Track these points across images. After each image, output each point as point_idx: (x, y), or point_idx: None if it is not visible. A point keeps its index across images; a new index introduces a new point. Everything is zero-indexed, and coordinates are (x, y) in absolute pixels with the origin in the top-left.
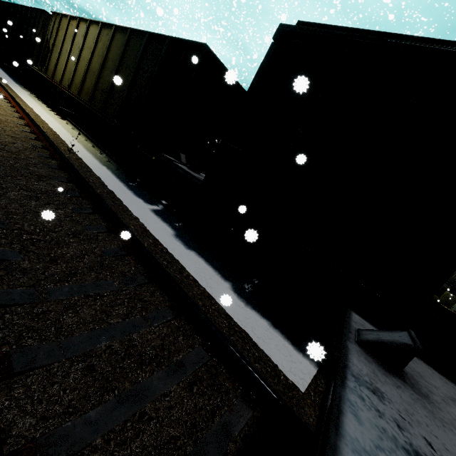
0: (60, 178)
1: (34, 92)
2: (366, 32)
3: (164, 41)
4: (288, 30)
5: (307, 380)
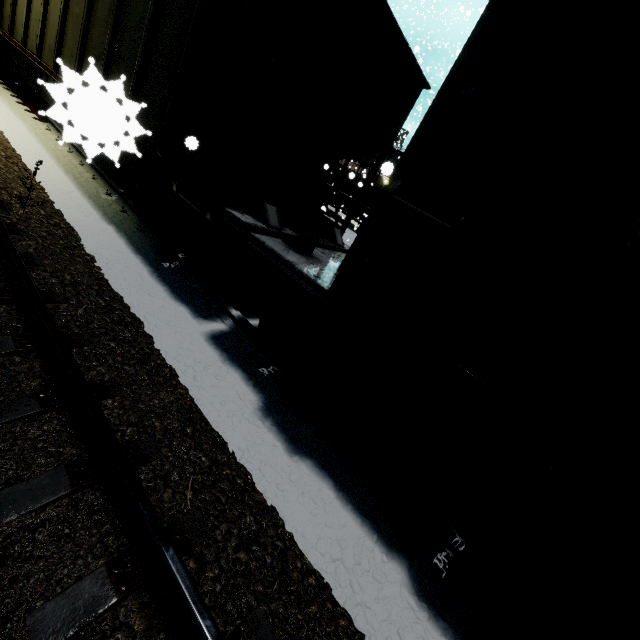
0: None
1: None
2: None
3: None
4: None
5: None
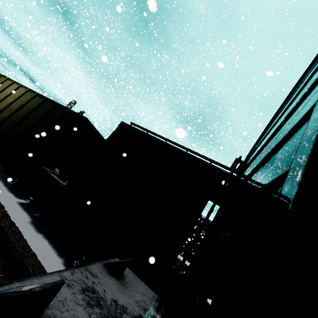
0: None
1: None
2: (155, 134)
3: (65, 109)
4: (124, 125)
5: None
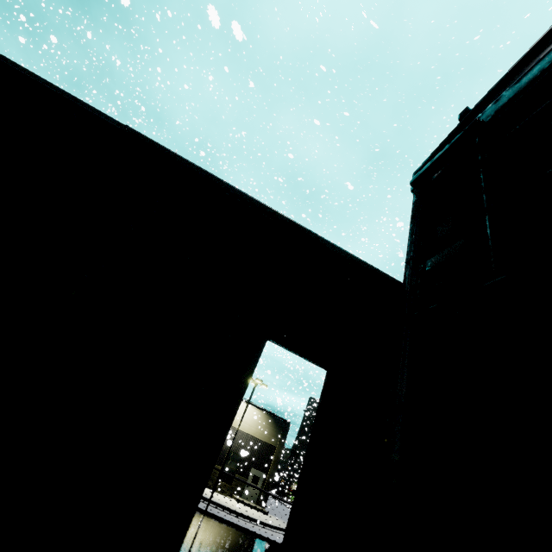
0: None
1: None
2: None
3: None
4: None
5: None
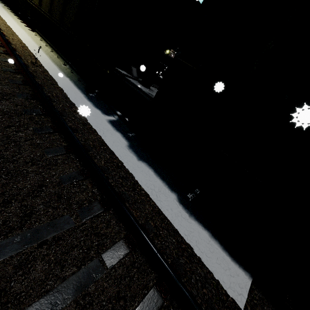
0: (23, 95)
1: (7, 4)
2: None
3: None
4: None
5: (244, 295)
